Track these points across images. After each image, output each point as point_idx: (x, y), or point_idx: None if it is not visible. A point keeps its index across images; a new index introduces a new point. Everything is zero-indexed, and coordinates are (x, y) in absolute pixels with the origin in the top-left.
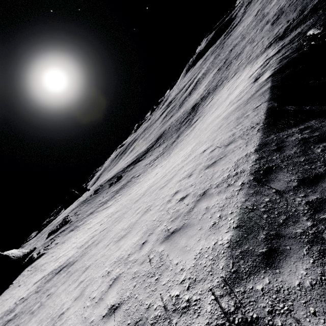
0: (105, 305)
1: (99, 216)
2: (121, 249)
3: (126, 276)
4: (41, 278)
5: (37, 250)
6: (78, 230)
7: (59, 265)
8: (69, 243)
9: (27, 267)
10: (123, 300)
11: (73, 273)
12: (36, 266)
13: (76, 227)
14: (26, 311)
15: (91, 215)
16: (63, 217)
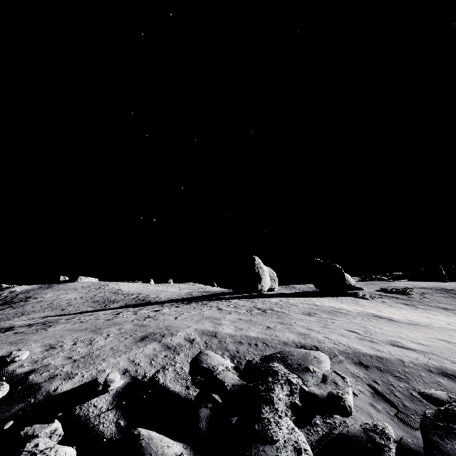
0: (416, 341)
1: (453, 318)
2: (453, 340)
3: (443, 345)
4: (361, 310)
5: (362, 292)
6: (414, 309)
7: (381, 315)
8: (396, 310)
9: (350, 297)
10: (431, 346)
11: (395, 324)
12: (358, 301)
13: (413, 306)
14: (350, 315)
15: (443, 310)
16: (404, 286)
